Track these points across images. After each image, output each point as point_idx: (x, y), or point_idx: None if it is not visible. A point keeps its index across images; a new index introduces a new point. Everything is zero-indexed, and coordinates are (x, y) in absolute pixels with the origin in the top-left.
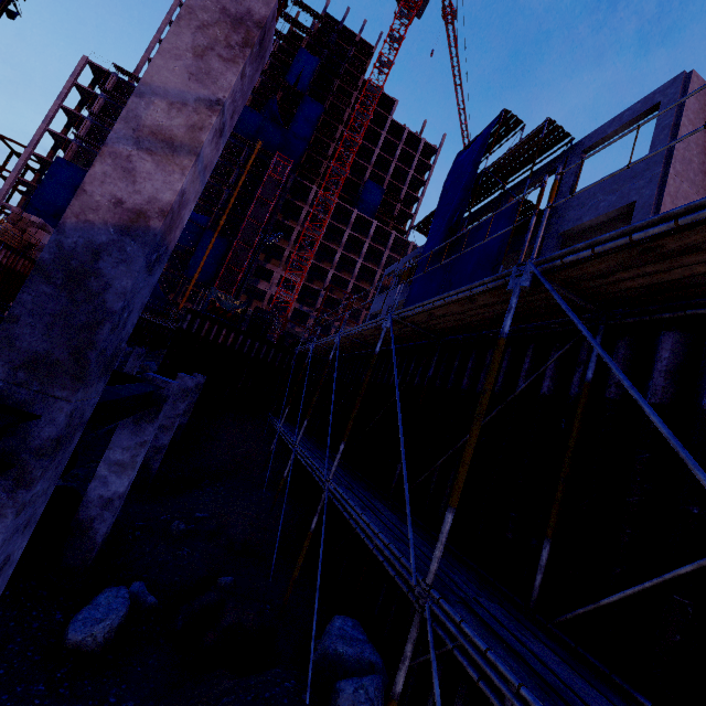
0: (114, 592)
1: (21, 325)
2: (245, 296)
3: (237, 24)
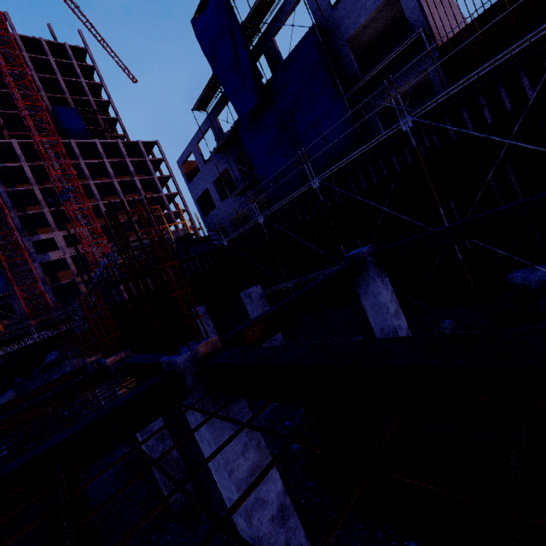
0: None
1: None
2: (45, 276)
3: None
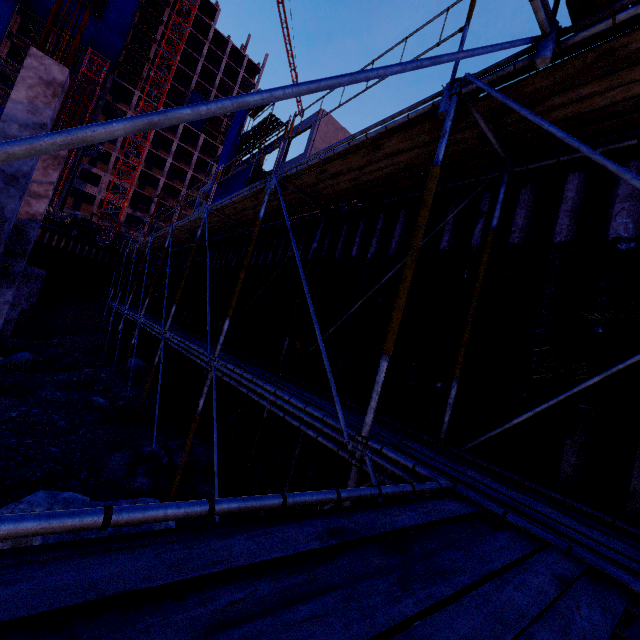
0: (23, 353)
1: (7, 244)
2: (72, 198)
3: (56, 158)
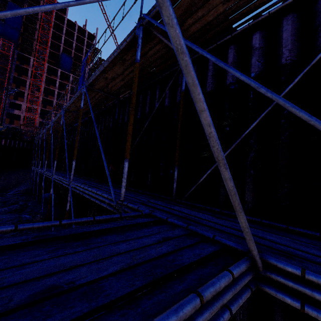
0: None
1: None
2: (8, 118)
3: None
